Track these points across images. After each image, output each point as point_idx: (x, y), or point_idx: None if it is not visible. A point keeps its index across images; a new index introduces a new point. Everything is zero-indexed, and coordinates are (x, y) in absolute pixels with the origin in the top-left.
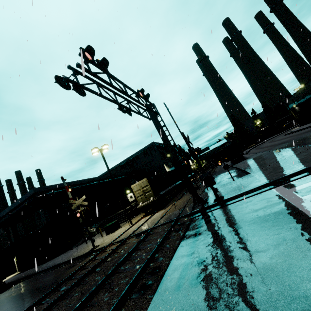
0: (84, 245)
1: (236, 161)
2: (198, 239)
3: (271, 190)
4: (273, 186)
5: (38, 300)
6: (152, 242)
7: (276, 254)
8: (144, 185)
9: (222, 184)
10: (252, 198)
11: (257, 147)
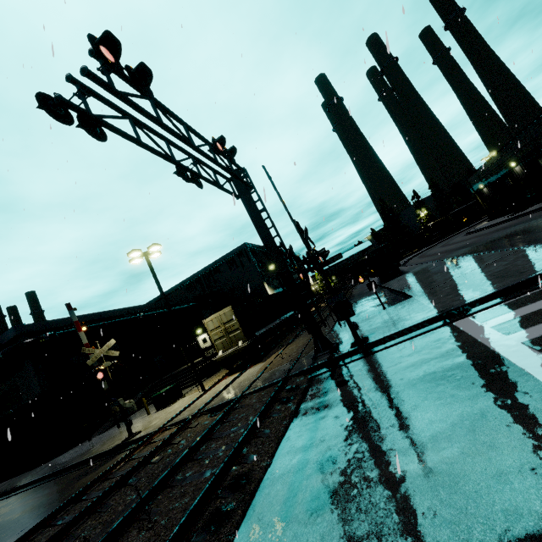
0: (114, 431)
1: (388, 277)
2: (323, 417)
3: (451, 324)
4: (454, 318)
5: None
6: (238, 423)
7: (471, 445)
8: (226, 320)
9: (364, 316)
10: (419, 340)
11: (422, 254)
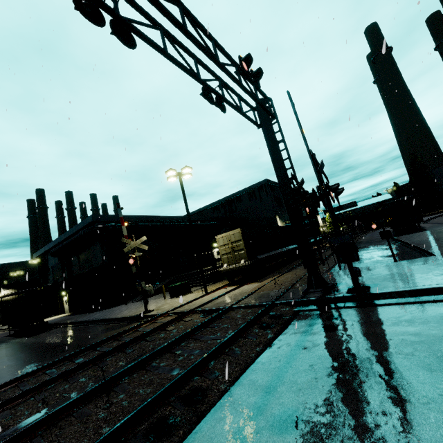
0: (140, 303)
1: (404, 231)
2: (297, 360)
3: None
4: None
5: (42, 366)
6: (218, 332)
7: None
8: (234, 239)
9: (369, 264)
10: (440, 307)
11: None
